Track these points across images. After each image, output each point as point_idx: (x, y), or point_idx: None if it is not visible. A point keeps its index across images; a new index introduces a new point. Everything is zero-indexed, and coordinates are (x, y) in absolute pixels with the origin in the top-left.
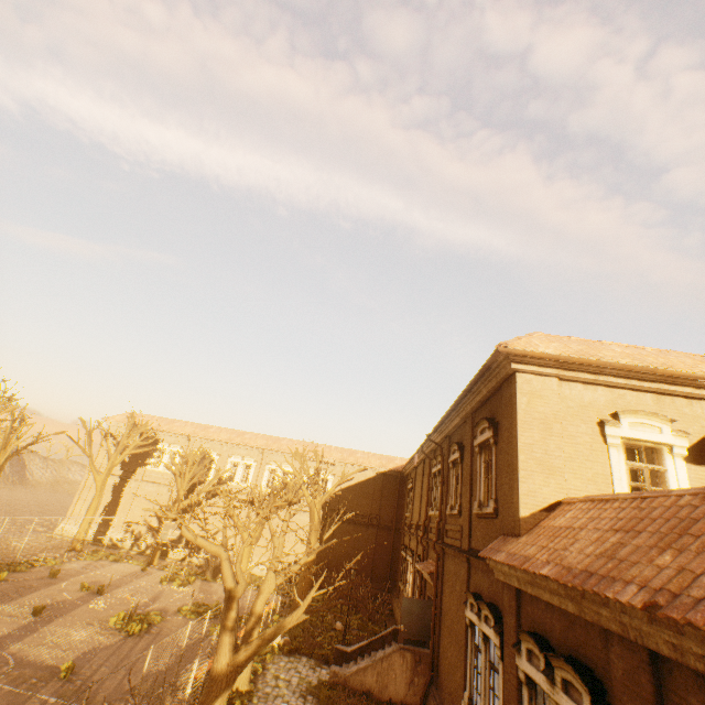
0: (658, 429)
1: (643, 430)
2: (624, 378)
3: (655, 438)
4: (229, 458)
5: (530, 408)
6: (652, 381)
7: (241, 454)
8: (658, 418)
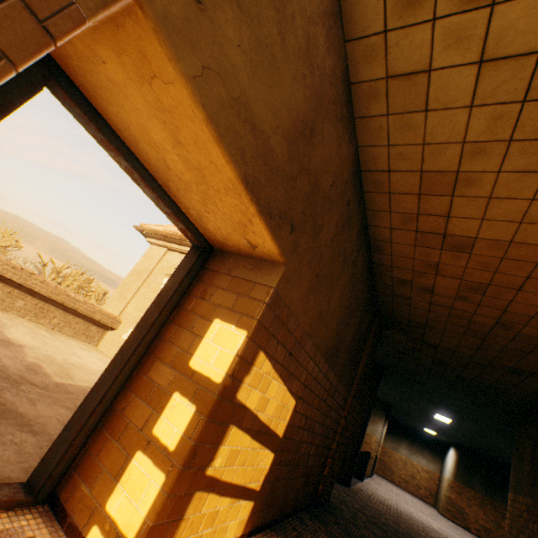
0: None
1: None
2: None
3: None
4: None
5: (141, 264)
6: None
7: None
8: None
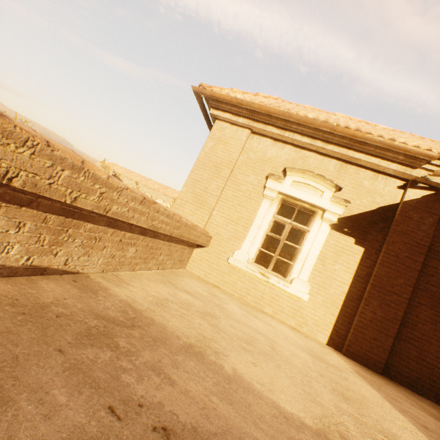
0: (321, 193)
1: (306, 191)
2: (309, 137)
3: (311, 200)
4: (156, 200)
5: (212, 151)
6: (338, 145)
7: (163, 199)
8: (324, 181)
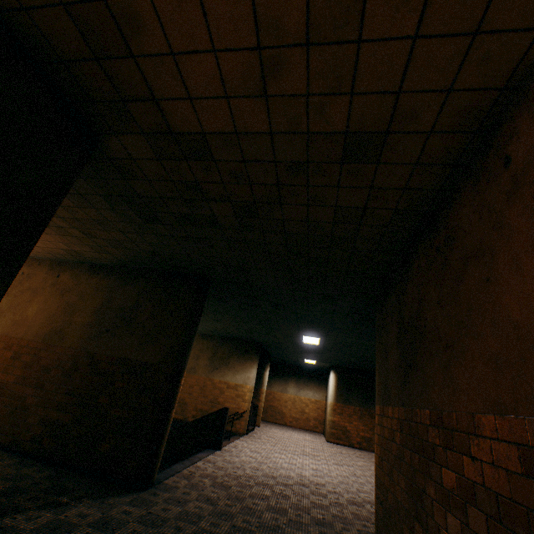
0: None
1: None
2: None
3: None
4: None
5: None
6: None
7: None
8: None
